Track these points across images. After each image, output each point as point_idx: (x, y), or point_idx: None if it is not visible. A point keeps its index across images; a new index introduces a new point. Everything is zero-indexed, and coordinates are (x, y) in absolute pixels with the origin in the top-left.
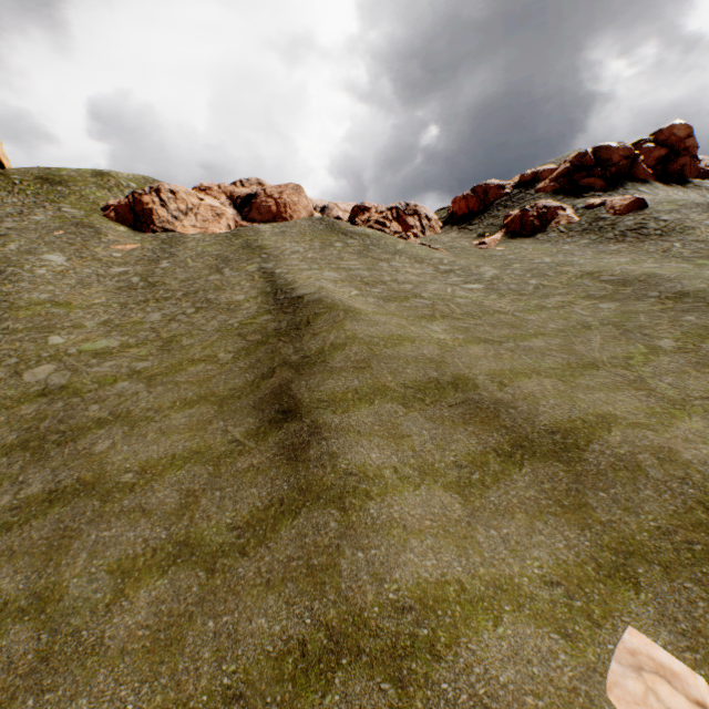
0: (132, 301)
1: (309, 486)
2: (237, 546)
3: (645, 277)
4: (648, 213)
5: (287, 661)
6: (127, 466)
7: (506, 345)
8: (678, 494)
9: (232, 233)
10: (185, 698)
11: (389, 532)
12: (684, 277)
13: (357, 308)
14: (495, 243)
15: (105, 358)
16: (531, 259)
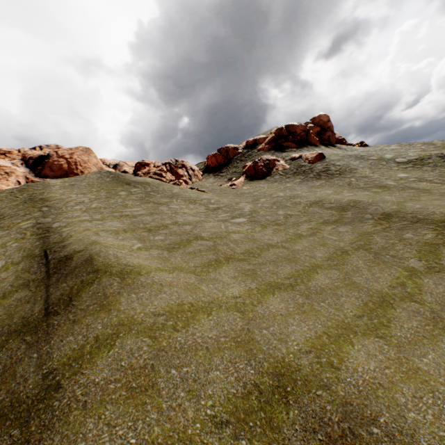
0: None
1: None
2: None
3: (353, 203)
4: (328, 161)
5: None
6: None
7: (298, 287)
8: None
9: (19, 188)
10: None
11: None
12: (377, 202)
13: (137, 268)
14: (241, 184)
15: None
16: (270, 194)
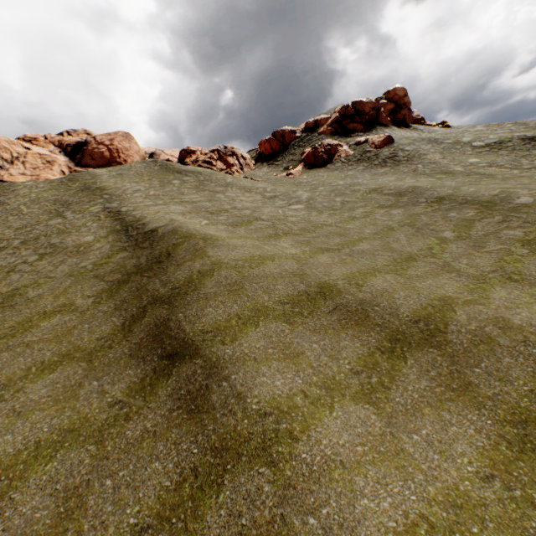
0: None
1: (223, 443)
2: None
3: (412, 189)
4: (396, 146)
5: None
6: None
7: (344, 251)
8: (528, 356)
9: (67, 178)
10: None
11: (330, 477)
12: (436, 187)
13: (213, 235)
14: (299, 173)
15: None
16: (329, 183)
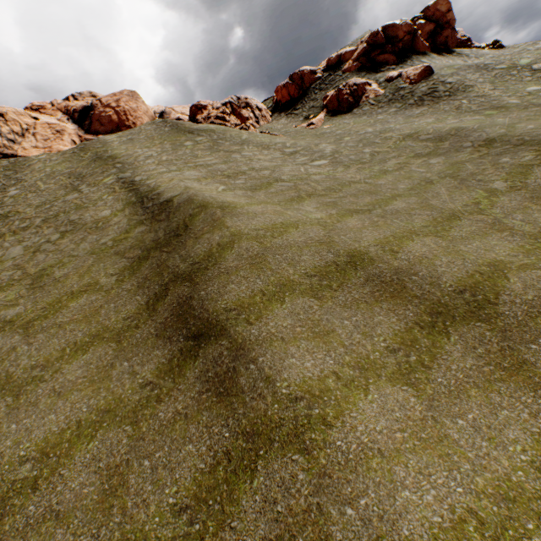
0: None
1: (254, 428)
2: (193, 538)
3: (454, 131)
4: (436, 78)
5: None
6: (21, 455)
7: (375, 211)
8: None
9: (78, 148)
10: None
11: (368, 466)
12: (484, 126)
13: (230, 203)
14: (321, 122)
15: None
16: (356, 132)
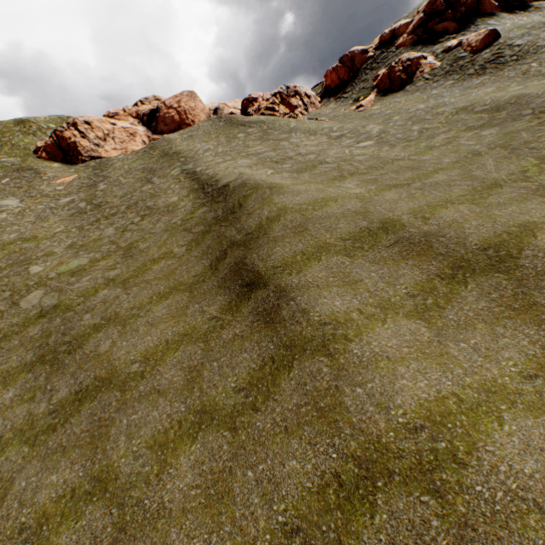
0: (86, 223)
1: (292, 342)
2: (248, 405)
3: (515, 99)
4: (502, 42)
5: (328, 493)
6: (132, 359)
7: (414, 185)
8: None
9: (148, 147)
10: (251, 540)
11: (376, 366)
12: None
13: (278, 184)
14: (371, 103)
15: (81, 275)
16: (407, 110)
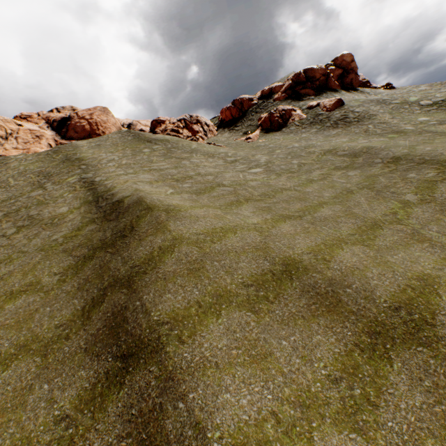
0: None
1: None
2: None
3: (366, 149)
4: (347, 108)
5: None
6: None
7: (305, 218)
8: None
9: (52, 150)
10: None
11: None
12: (390, 147)
13: (176, 206)
14: (257, 137)
15: None
16: (285, 146)
